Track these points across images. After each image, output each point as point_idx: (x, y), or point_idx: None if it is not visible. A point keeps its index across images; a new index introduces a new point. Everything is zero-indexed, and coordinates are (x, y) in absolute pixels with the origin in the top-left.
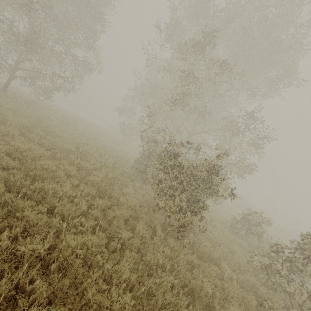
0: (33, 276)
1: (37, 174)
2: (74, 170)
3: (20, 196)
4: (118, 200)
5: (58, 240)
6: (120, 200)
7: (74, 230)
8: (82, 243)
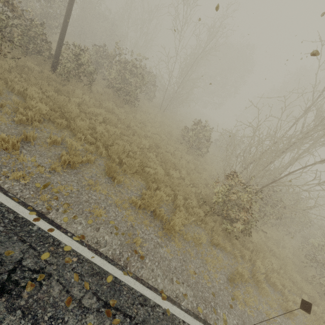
0: None
1: None
2: None
3: None
4: None
5: None
6: None
7: None
8: None
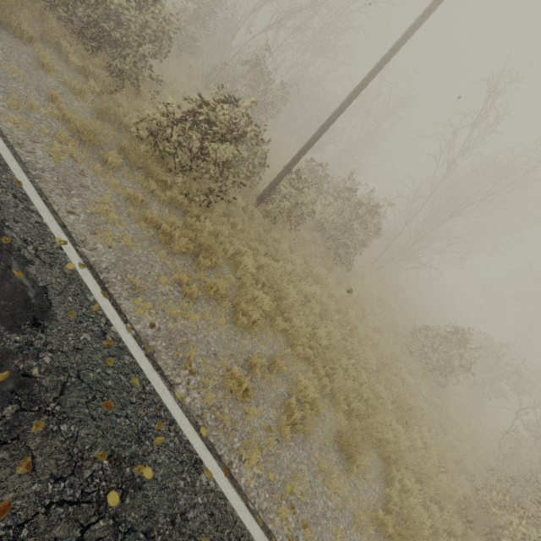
0: None
1: None
2: None
3: None
4: None
5: None
6: None
7: None
8: None
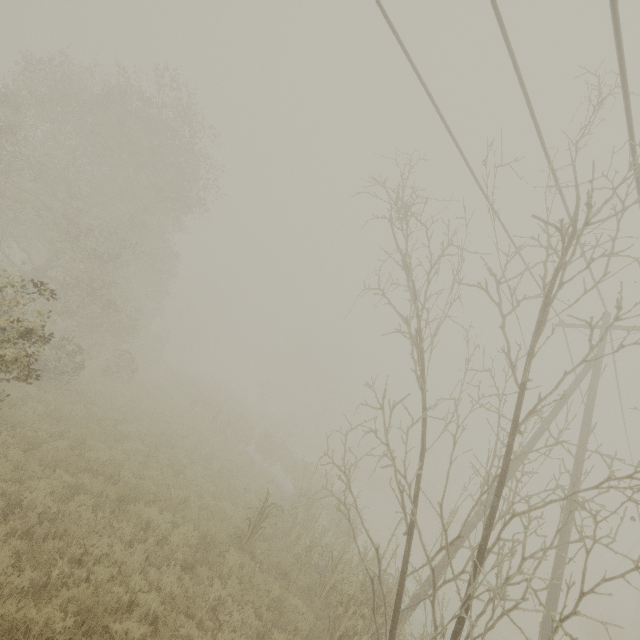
0: None
1: None
2: None
3: None
4: None
5: None
6: None
7: None
8: None
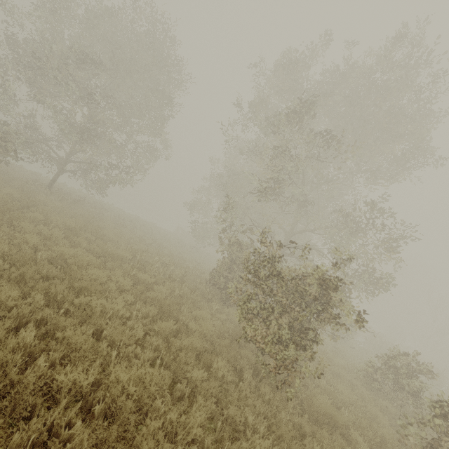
0: (71, 419)
1: (83, 285)
2: (129, 282)
3: (61, 312)
4: (187, 327)
5: (105, 373)
6: (190, 327)
7: (126, 362)
8: (137, 379)
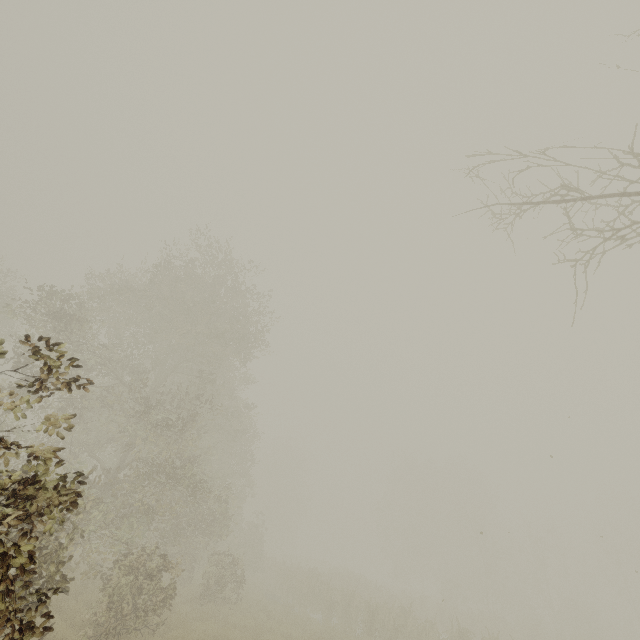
0: None
1: None
2: None
3: None
4: None
5: None
6: None
7: None
8: None
